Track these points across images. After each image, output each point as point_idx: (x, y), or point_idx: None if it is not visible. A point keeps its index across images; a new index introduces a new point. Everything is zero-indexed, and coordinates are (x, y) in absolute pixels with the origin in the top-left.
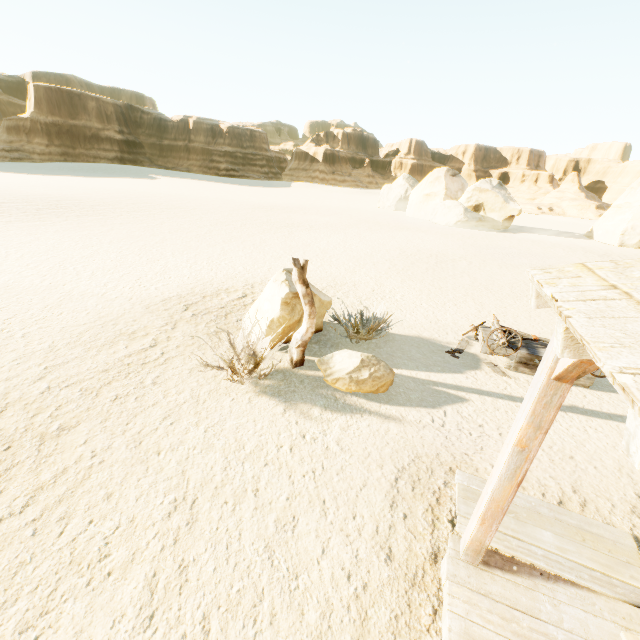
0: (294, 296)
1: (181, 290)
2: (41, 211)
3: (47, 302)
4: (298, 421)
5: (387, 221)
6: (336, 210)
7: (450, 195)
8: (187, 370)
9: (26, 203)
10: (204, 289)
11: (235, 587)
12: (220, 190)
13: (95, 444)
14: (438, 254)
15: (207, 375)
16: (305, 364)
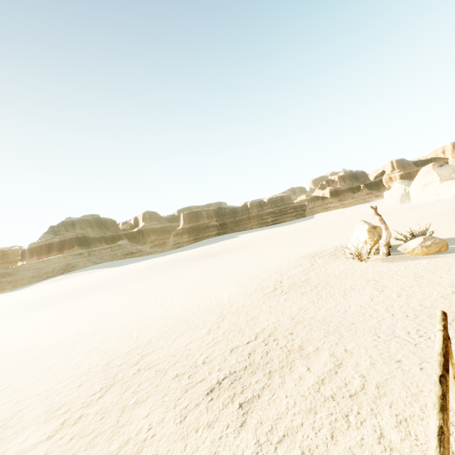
0: (371, 228)
1: (303, 254)
2: (211, 255)
3: (256, 267)
4: (402, 264)
5: (399, 210)
6: (355, 216)
7: (444, 178)
8: (335, 266)
9: (202, 255)
10: (314, 252)
11: (408, 285)
12: (275, 230)
13: (321, 279)
14: (453, 210)
15: (345, 265)
16: (391, 255)
